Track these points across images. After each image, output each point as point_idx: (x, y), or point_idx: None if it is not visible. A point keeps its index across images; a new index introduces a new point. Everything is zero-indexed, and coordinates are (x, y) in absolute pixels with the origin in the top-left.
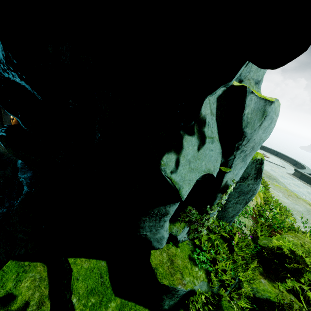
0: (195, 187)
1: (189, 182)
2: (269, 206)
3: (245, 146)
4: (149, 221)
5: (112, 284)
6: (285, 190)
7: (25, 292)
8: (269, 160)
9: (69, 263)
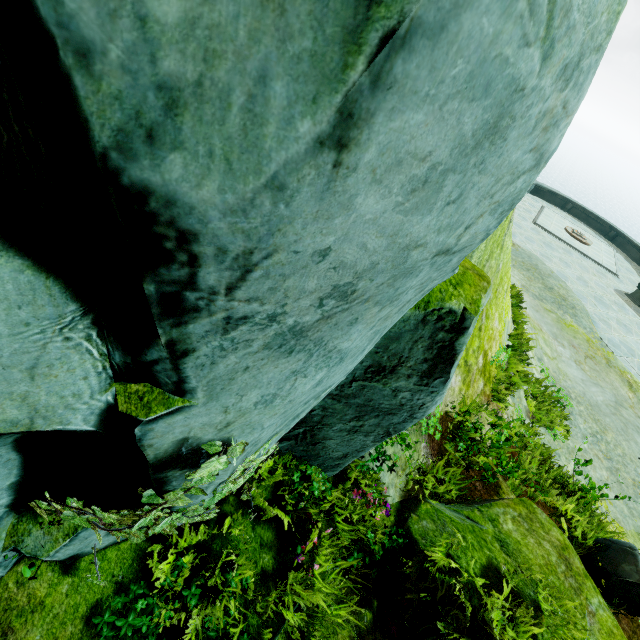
0: (54, 433)
1: None
2: (496, 412)
3: (234, 294)
4: None
5: None
6: (585, 342)
7: None
8: (586, 252)
9: None
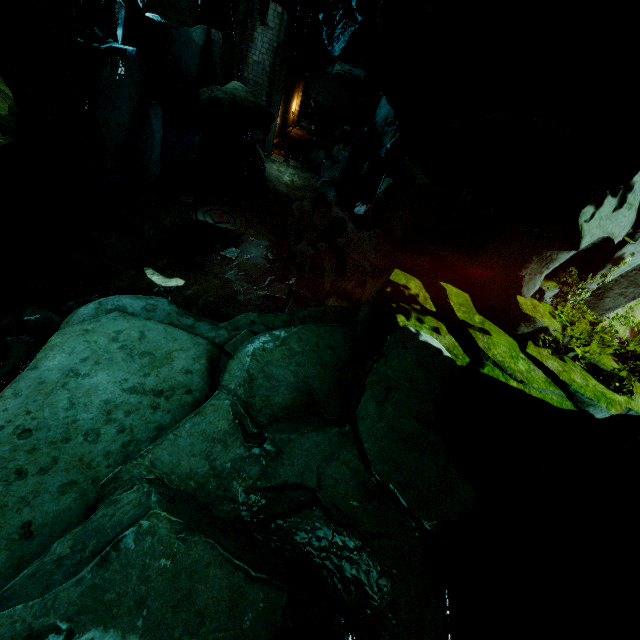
0: (586, 251)
1: (591, 236)
2: None
3: None
4: (535, 264)
5: (475, 308)
6: None
7: (414, 289)
8: None
9: (443, 284)
